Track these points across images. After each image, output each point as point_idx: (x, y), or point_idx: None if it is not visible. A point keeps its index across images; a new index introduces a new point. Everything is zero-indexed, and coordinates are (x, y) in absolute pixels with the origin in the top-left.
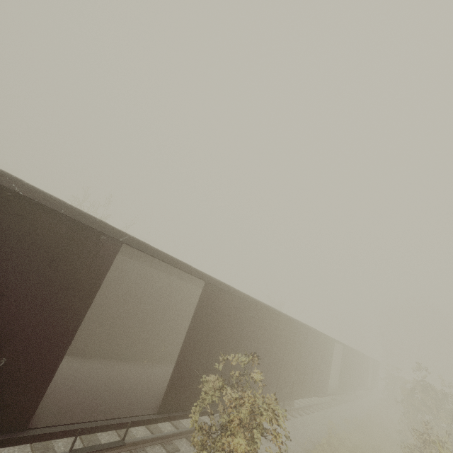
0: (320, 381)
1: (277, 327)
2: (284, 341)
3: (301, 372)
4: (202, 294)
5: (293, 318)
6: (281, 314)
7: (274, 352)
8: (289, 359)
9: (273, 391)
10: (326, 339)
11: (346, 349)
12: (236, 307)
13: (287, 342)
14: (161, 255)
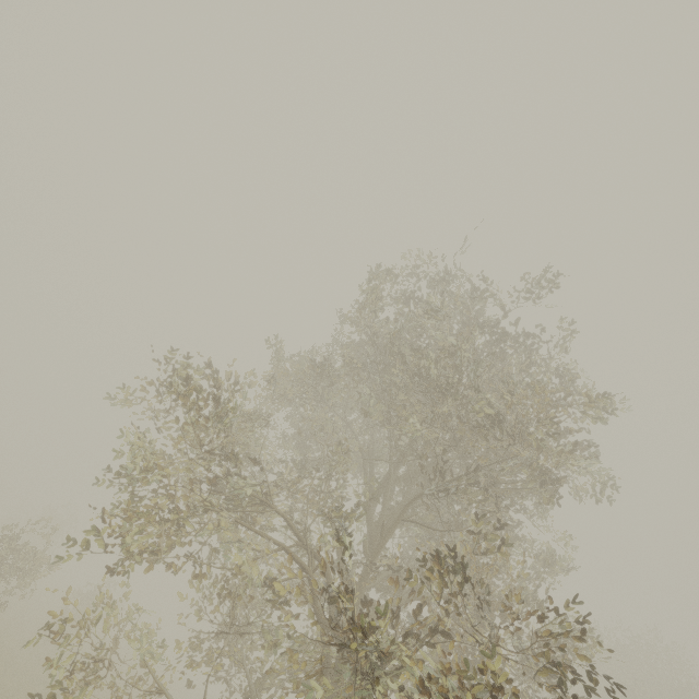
0: None
1: None
2: None
3: None
4: None
5: None
6: None
7: None
8: None
9: None
10: None
11: None
12: None
13: None
14: None
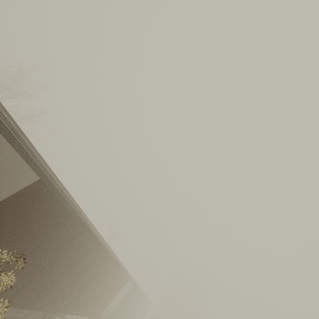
0: (99, 305)
1: (88, 249)
2: (87, 263)
3: (86, 293)
4: (28, 186)
5: (106, 249)
6: (98, 241)
7: (72, 268)
8: (83, 279)
9: (48, 301)
10: (124, 275)
11: (135, 288)
12: (58, 216)
13: (89, 265)
14: (1, 126)
